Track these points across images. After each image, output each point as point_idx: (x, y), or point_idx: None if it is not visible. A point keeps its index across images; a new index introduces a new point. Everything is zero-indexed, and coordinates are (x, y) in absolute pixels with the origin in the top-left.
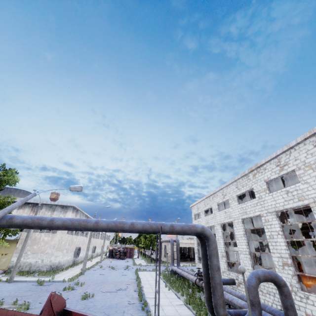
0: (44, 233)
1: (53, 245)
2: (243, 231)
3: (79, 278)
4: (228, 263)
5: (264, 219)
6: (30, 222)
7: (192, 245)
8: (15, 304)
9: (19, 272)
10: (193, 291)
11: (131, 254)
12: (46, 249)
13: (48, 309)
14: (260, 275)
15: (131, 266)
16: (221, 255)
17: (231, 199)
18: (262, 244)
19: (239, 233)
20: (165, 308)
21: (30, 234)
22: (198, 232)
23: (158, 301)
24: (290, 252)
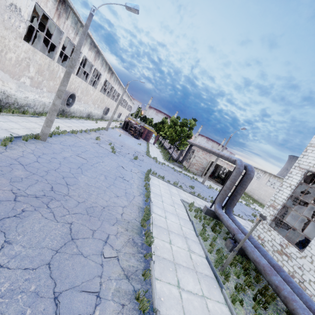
0: None
1: None
2: None
3: (10, 148)
4: None
5: None
6: None
7: (228, 166)
8: None
9: None
10: None
11: (147, 136)
12: None
13: None
14: None
15: (142, 155)
16: None
17: None
18: None
19: None
20: None
21: None
22: None
23: None
24: None
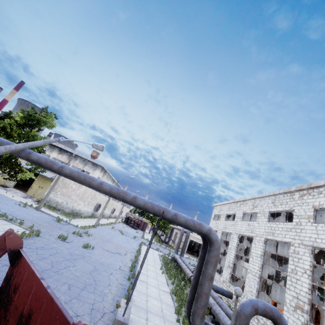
0: (73, 181)
1: (78, 194)
2: (262, 252)
3: (90, 229)
4: (232, 276)
5: (293, 249)
6: (43, 162)
7: None
8: (31, 228)
9: (48, 205)
10: (185, 285)
11: (143, 227)
12: (72, 195)
13: (0, 243)
14: (259, 307)
15: (139, 237)
16: (227, 265)
17: (261, 213)
18: (282, 273)
19: (256, 252)
20: (150, 288)
21: (63, 178)
22: (203, 232)
23: (135, 280)
24: (311, 297)
